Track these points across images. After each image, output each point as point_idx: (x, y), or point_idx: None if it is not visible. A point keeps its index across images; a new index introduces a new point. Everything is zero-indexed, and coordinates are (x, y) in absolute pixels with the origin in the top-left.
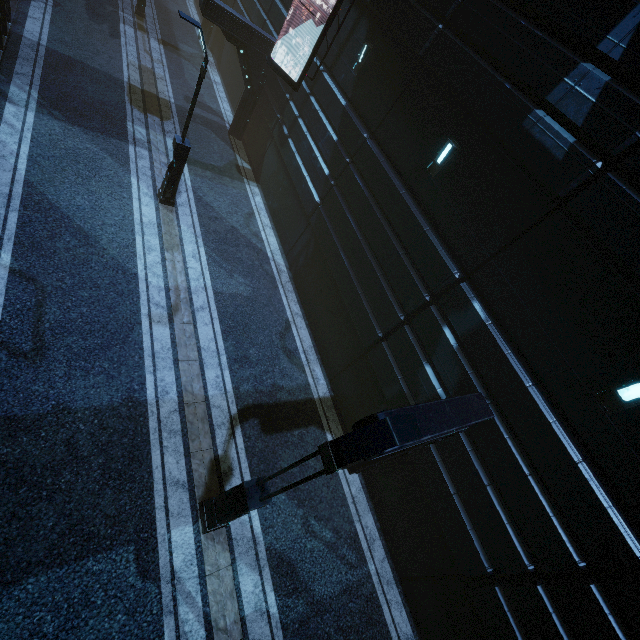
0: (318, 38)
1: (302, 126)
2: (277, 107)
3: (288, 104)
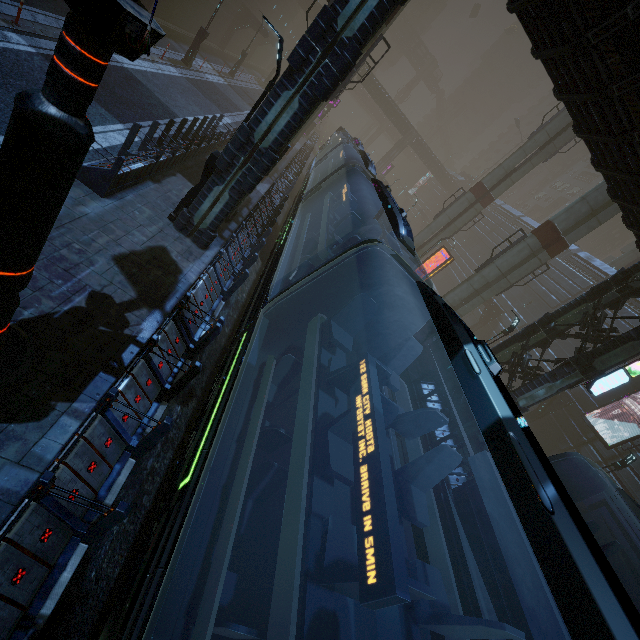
0: (638, 434)
1: (609, 473)
2: (569, 437)
3: (587, 446)
